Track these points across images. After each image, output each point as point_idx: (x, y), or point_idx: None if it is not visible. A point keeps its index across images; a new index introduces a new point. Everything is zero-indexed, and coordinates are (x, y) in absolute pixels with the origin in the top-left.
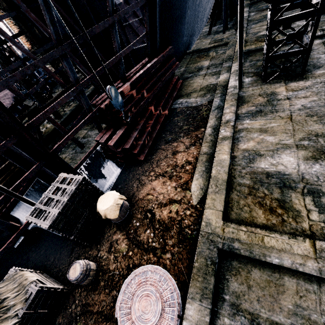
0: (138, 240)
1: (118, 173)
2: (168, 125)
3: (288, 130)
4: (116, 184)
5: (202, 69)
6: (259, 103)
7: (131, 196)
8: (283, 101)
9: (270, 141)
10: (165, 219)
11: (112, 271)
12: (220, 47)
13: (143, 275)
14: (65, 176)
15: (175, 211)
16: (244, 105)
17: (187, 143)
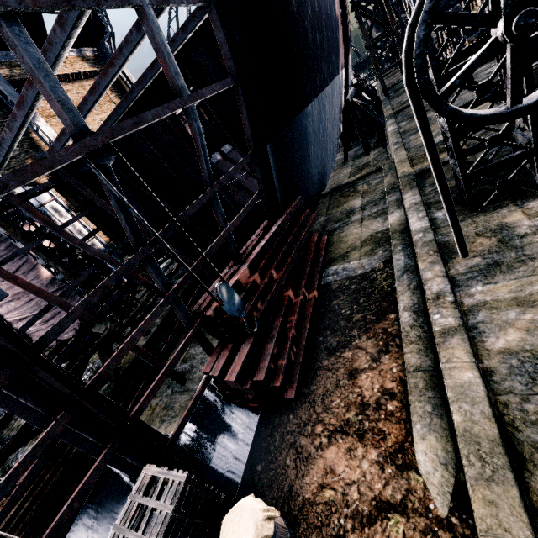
0: None
1: (251, 434)
2: (324, 316)
3: None
4: (250, 462)
5: (354, 213)
6: (484, 249)
7: (287, 493)
8: (532, 237)
9: None
10: None
11: None
12: (371, 176)
13: None
14: (153, 474)
15: None
16: (456, 259)
17: (371, 349)
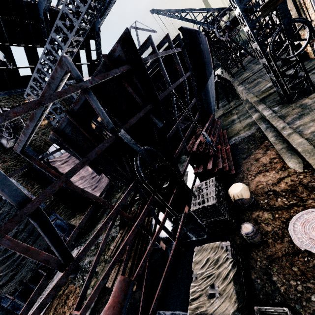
0: (276, 207)
1: None
2: (236, 151)
3: None
4: None
5: (235, 120)
6: (297, 112)
7: None
8: (313, 104)
9: None
10: (286, 188)
11: (272, 230)
12: (238, 107)
13: (301, 218)
14: (199, 184)
15: (290, 181)
16: (286, 118)
17: (261, 151)
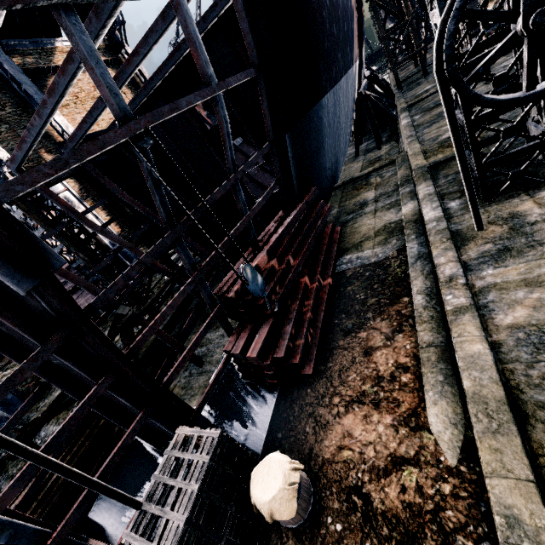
0: None
1: (270, 407)
2: (339, 301)
3: None
4: (271, 431)
5: (367, 204)
6: (496, 236)
7: (307, 455)
8: (542, 224)
9: None
10: (397, 509)
11: None
12: (384, 169)
13: None
14: (187, 433)
15: (415, 487)
16: (468, 245)
17: (386, 329)
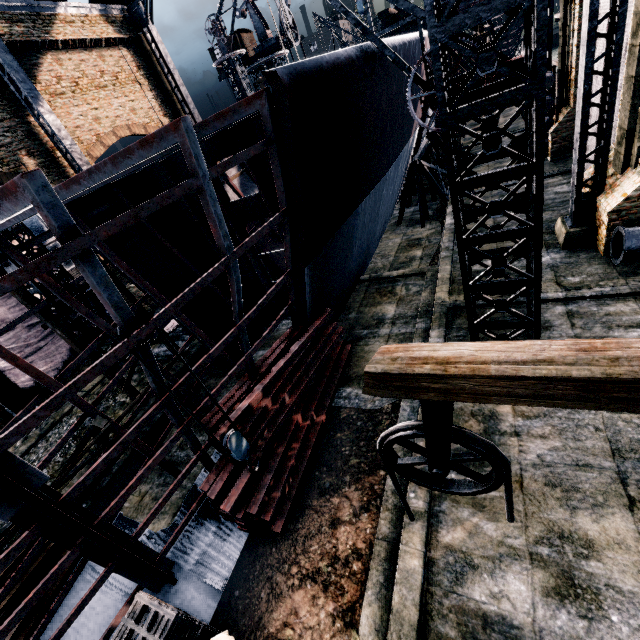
0: None
1: (235, 557)
2: (325, 448)
3: (517, 513)
4: (230, 586)
5: (384, 323)
6: None
7: (256, 623)
8: (508, 438)
9: (489, 534)
10: None
11: None
12: (412, 279)
13: None
14: (145, 603)
15: None
16: None
17: (356, 502)
